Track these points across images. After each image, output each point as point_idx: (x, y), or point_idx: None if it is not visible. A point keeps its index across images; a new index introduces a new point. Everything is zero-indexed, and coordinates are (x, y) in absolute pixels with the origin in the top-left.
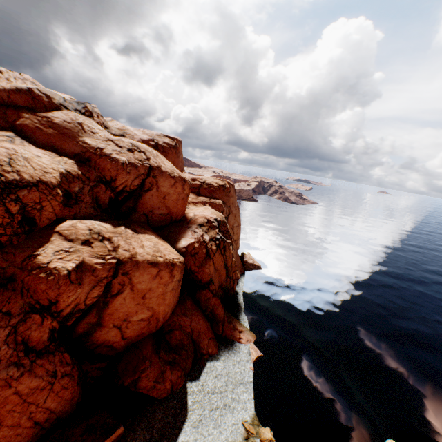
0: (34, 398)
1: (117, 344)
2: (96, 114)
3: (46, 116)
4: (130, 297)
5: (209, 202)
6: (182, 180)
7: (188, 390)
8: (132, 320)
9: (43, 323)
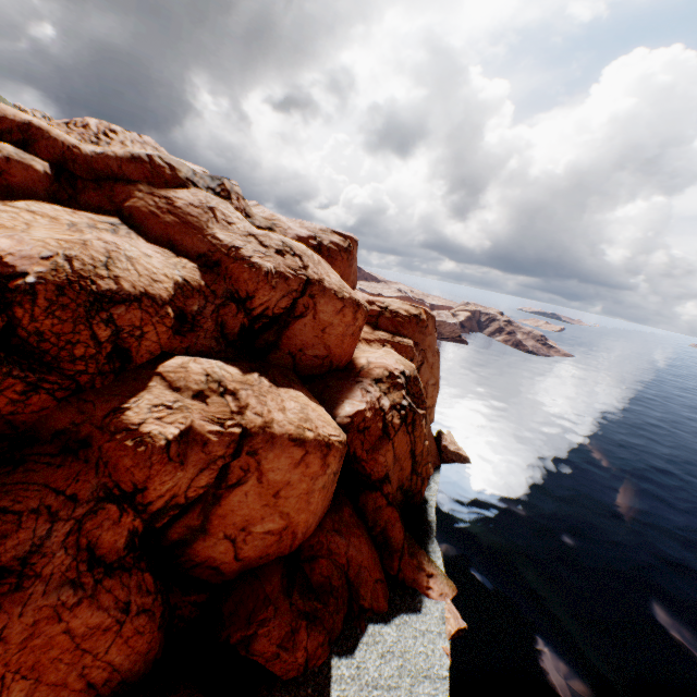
0: (92, 643)
1: (227, 566)
2: (235, 196)
3: (166, 196)
4: (255, 492)
5: (392, 341)
6: (354, 304)
7: (334, 672)
8: (255, 530)
9: (121, 520)
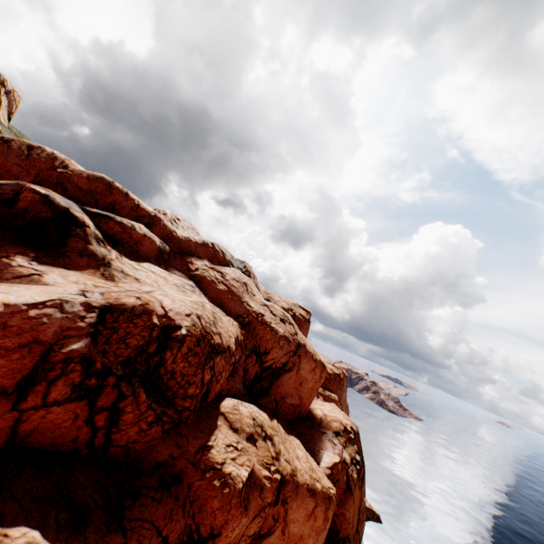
0: None
1: None
2: (252, 275)
3: (220, 270)
4: None
5: (323, 394)
6: (322, 365)
7: None
8: None
9: None
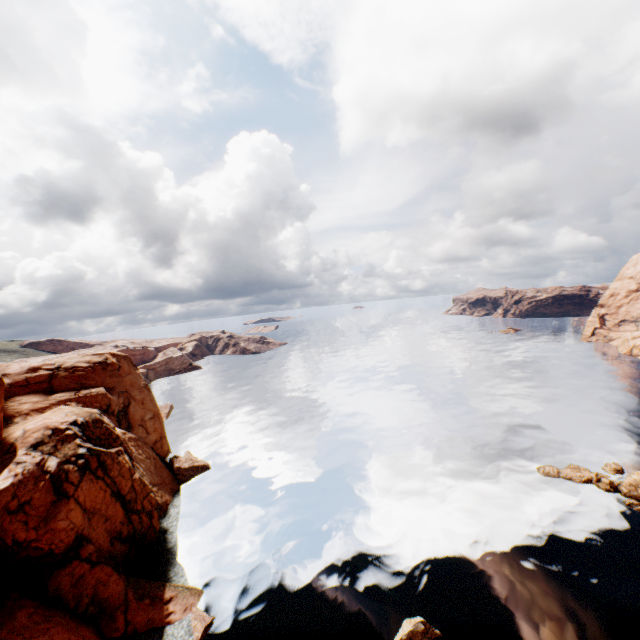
0: None
1: None
2: None
3: None
4: None
5: (76, 398)
6: None
7: None
8: None
9: None
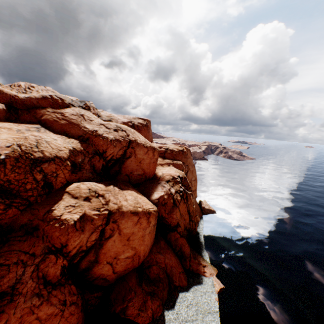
0: (50, 322)
1: (110, 277)
2: (92, 108)
3: (60, 112)
4: (118, 239)
5: (172, 163)
6: (152, 149)
7: (166, 318)
8: (120, 257)
9: (57, 261)
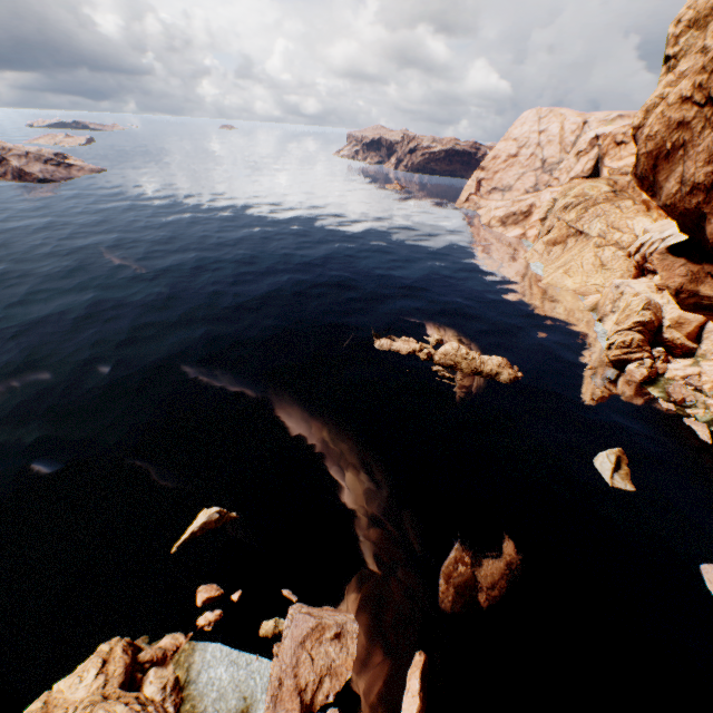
0: None
1: None
2: None
3: None
4: None
5: None
6: None
7: None
8: None
9: None
